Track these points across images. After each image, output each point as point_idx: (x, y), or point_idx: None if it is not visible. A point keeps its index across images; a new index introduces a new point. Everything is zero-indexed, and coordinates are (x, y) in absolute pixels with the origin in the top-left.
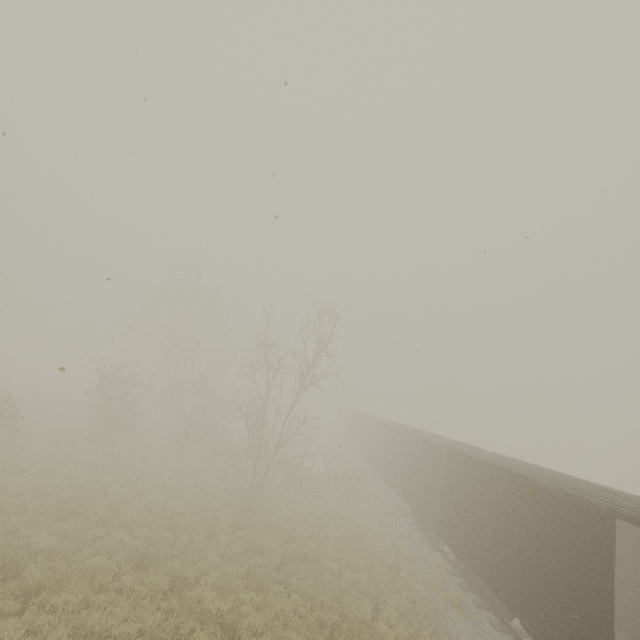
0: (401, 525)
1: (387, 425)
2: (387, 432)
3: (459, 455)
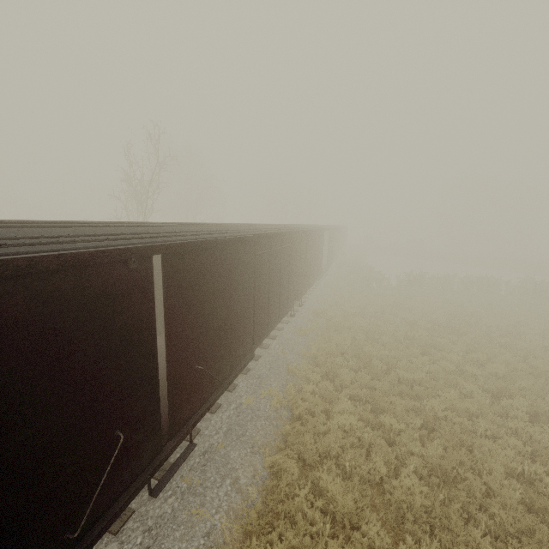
0: None
1: None
2: None
3: None
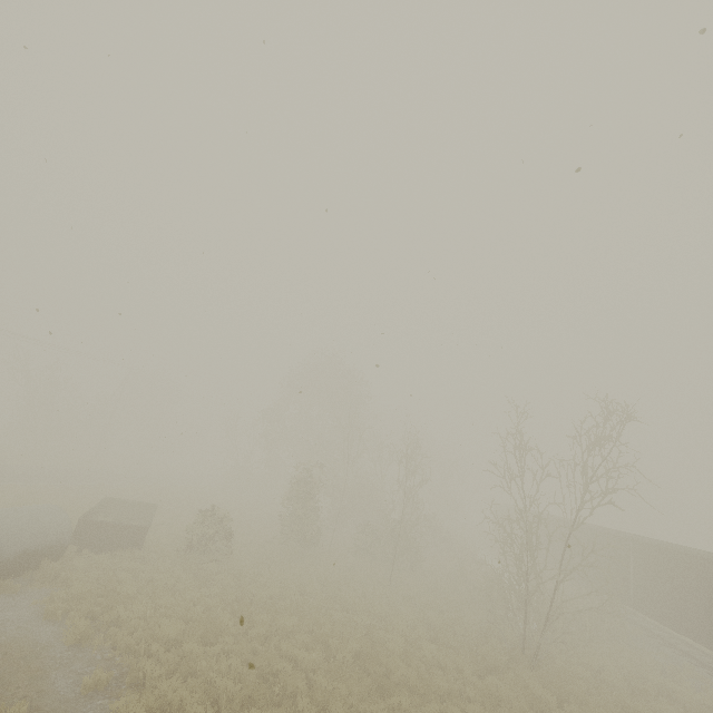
0: None
1: (636, 540)
2: (637, 549)
3: None
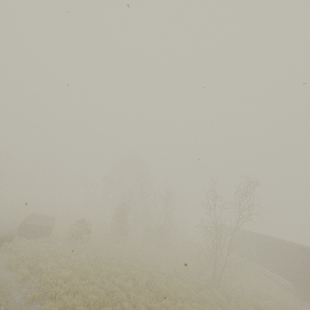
0: (291, 296)
1: (258, 235)
2: (258, 239)
3: None
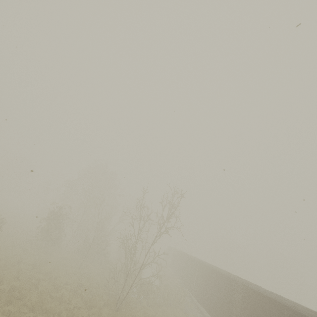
0: None
1: (199, 262)
2: (199, 266)
3: (251, 290)
